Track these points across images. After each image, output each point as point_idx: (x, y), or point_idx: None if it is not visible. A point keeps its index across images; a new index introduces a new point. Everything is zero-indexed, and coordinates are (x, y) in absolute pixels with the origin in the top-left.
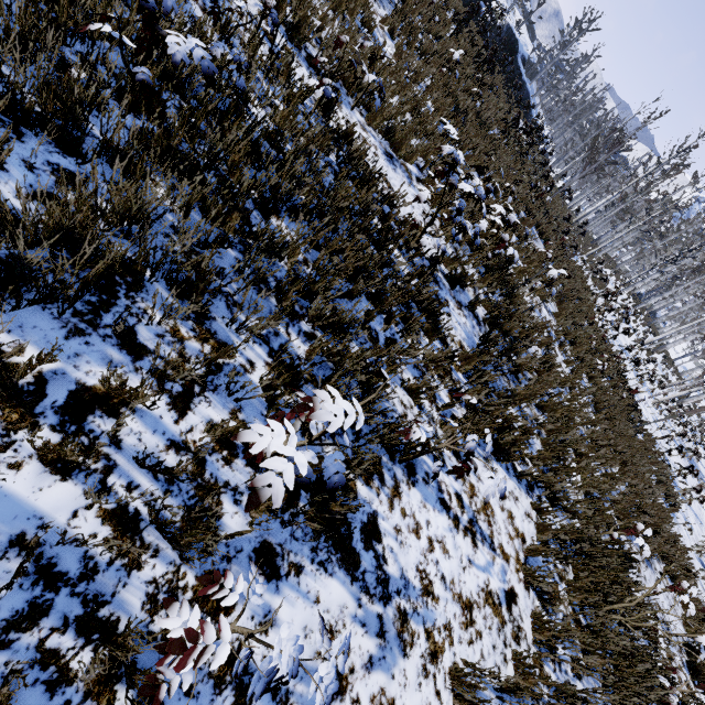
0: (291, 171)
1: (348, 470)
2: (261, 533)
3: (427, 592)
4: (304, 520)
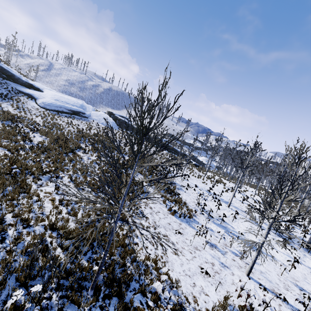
0: None
1: None
2: None
3: None
4: None
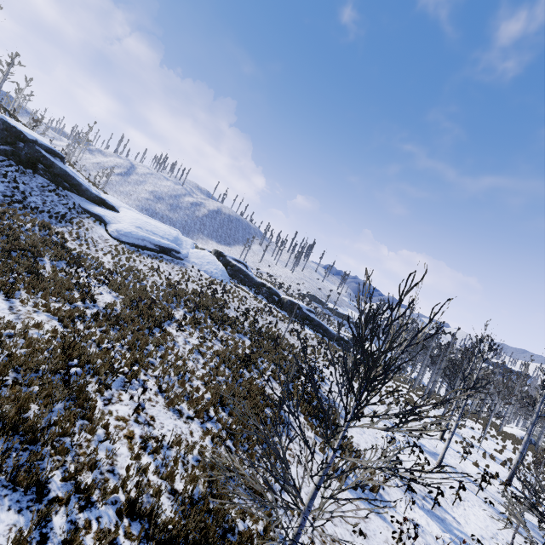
0: (37, 273)
1: None
2: None
3: None
4: None
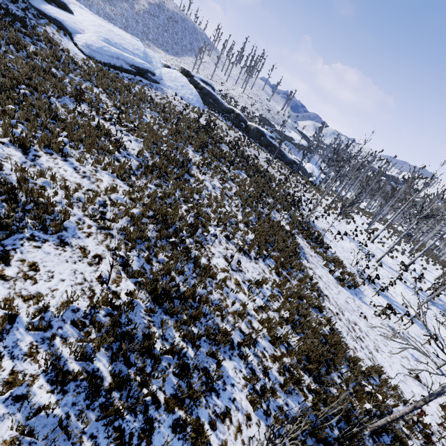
0: (61, 119)
1: (39, 150)
2: (4, 141)
3: (49, 169)
4: (17, 146)
